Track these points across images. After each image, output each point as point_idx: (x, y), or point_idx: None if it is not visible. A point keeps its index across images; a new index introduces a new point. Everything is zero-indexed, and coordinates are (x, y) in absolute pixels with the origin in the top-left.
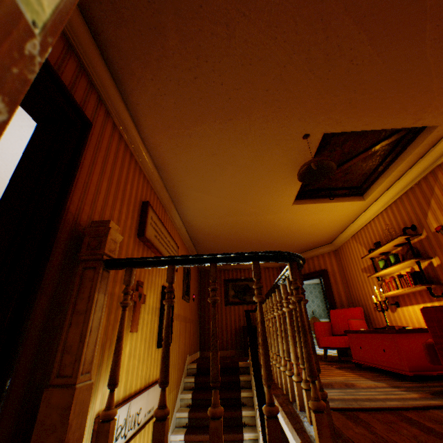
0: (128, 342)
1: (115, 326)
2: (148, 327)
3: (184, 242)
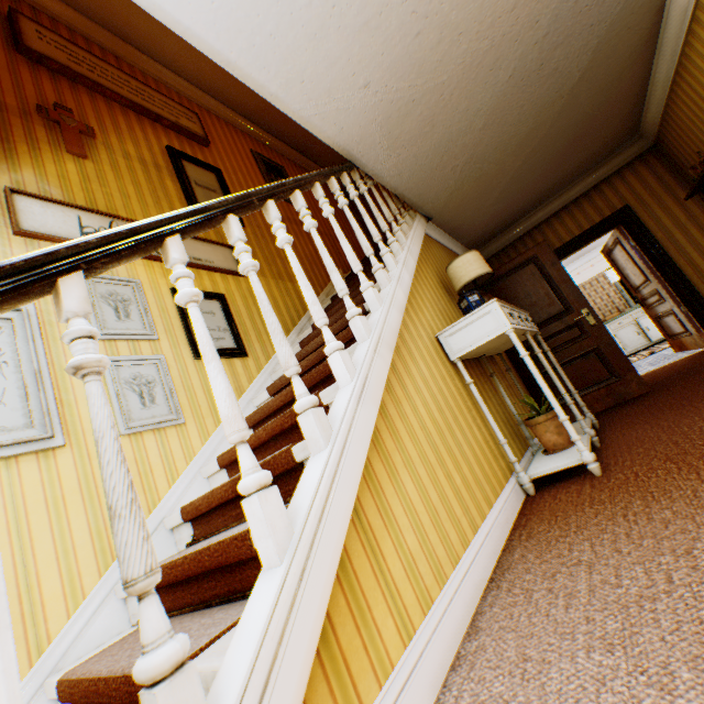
0: (69, 163)
1: (6, 128)
2: (138, 175)
3: (237, 128)
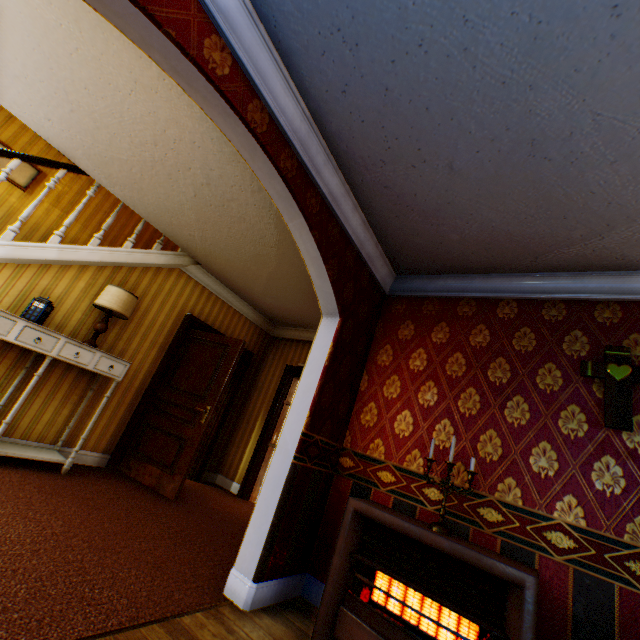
0: None
1: None
2: None
3: None
